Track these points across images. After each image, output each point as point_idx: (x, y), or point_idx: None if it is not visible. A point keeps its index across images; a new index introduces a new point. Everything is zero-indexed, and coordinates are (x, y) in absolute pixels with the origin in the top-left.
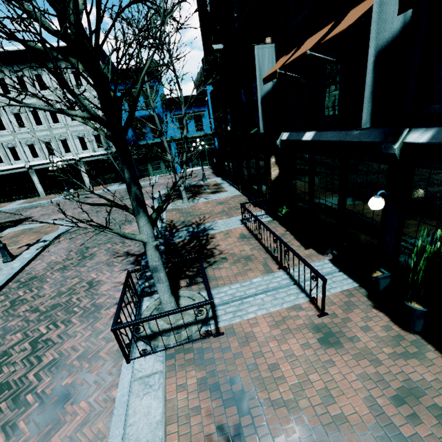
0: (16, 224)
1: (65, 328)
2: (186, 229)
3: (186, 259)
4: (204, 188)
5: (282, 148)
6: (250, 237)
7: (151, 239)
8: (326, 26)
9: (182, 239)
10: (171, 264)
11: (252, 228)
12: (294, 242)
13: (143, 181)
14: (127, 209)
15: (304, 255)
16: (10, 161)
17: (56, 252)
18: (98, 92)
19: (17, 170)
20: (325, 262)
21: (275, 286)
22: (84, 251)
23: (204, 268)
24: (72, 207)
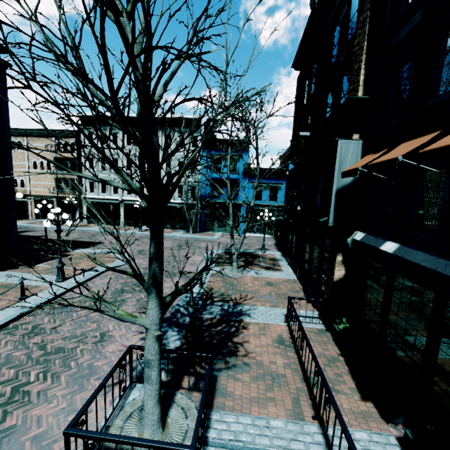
0: (89, 245)
1: (50, 385)
2: (221, 305)
3: (196, 355)
4: (259, 259)
5: (354, 248)
6: (289, 346)
7: (155, 326)
8: (428, 134)
9: (212, 317)
10: (186, 347)
11: (294, 335)
12: (347, 379)
13: (205, 234)
14: (143, 283)
15: (357, 409)
16: (110, 193)
17: (98, 285)
18: (141, 170)
19: (112, 201)
20: (390, 440)
21: (299, 449)
22: (119, 294)
23: (219, 369)
24: (136, 243)
